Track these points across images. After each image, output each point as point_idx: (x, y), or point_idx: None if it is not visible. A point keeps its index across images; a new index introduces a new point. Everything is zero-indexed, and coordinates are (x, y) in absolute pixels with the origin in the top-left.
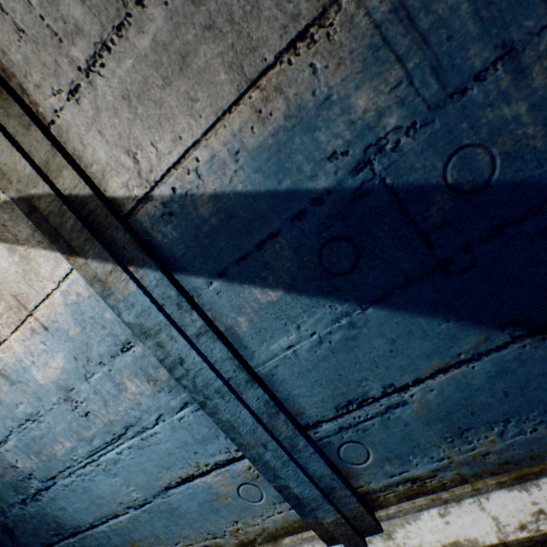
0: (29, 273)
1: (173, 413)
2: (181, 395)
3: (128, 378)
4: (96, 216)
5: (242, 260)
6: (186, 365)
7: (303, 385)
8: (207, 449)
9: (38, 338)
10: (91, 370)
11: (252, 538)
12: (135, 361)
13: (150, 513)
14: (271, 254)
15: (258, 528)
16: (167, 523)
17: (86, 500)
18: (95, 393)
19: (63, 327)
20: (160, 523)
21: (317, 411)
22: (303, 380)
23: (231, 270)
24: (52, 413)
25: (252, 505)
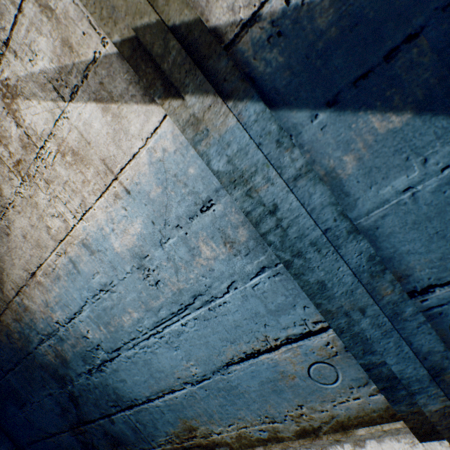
0: (118, 133)
1: (247, 279)
2: (259, 258)
3: (203, 241)
4: (198, 46)
5: (361, 79)
6: (279, 213)
7: (417, 239)
8: (279, 322)
9: (119, 203)
10: (166, 235)
11: (316, 426)
12: (213, 222)
13: (207, 390)
14: (403, 64)
15: (325, 415)
16: (223, 402)
17: (145, 373)
18: (167, 260)
19: (144, 190)
20: (215, 402)
21: (430, 273)
22: (418, 233)
23: (344, 95)
24: (124, 282)
25: (322, 388)
